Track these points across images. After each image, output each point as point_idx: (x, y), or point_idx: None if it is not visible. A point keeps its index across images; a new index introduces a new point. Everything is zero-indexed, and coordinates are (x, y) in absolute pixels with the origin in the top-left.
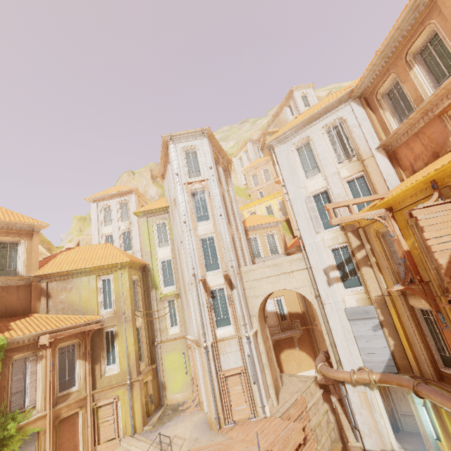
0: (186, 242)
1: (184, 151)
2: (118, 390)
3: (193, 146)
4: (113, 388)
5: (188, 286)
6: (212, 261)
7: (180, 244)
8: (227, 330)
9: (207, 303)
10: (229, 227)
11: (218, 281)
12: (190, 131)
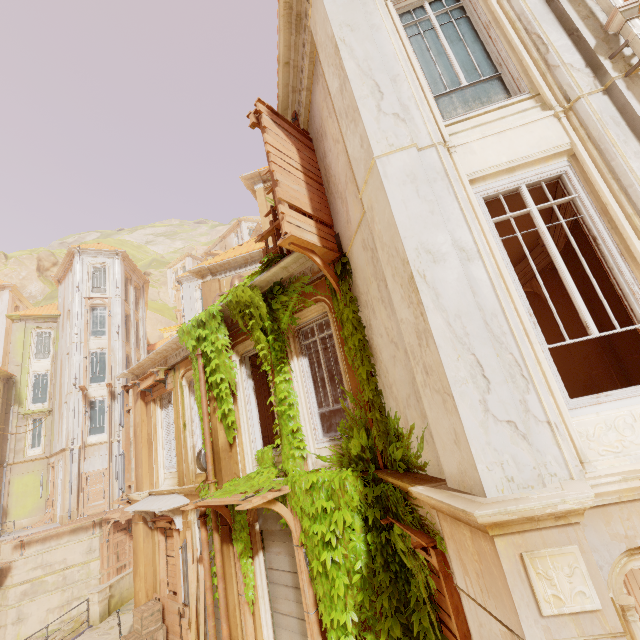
0: (73, 353)
1: (92, 266)
2: None
3: (103, 263)
4: None
5: (66, 398)
6: (99, 374)
7: (66, 356)
8: (100, 437)
9: (84, 411)
10: (125, 345)
11: (101, 392)
12: (103, 249)
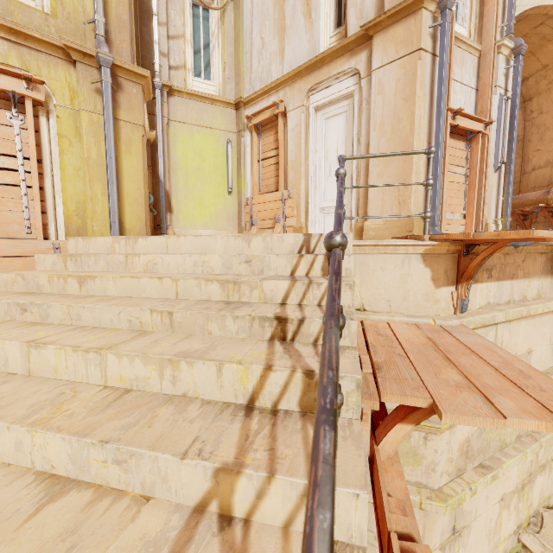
0: None
1: None
2: (47, 66)
3: None
4: (20, 45)
5: None
6: None
7: None
8: (456, 30)
9: None
10: None
11: None
12: None
